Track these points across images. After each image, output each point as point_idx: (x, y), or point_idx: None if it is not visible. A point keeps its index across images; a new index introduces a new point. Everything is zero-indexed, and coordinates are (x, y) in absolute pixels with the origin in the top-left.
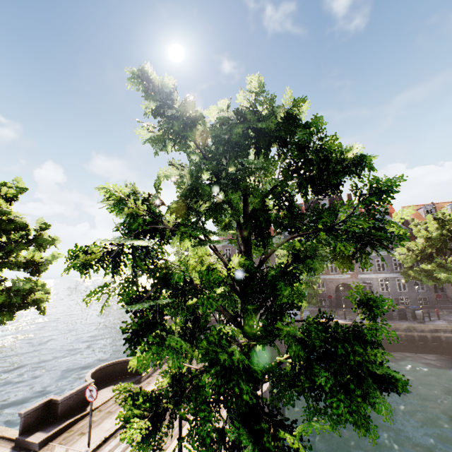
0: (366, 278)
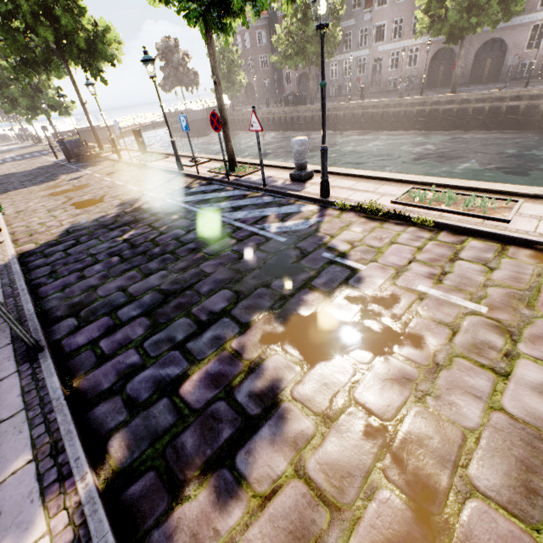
0: None
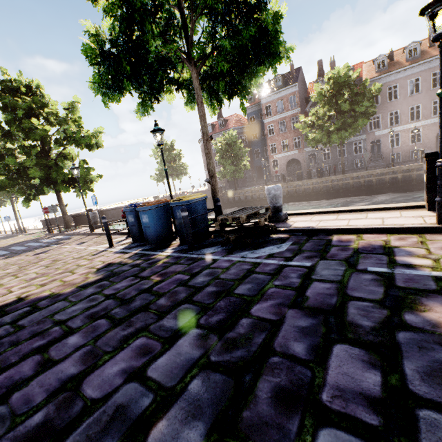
0: (311, 151)
